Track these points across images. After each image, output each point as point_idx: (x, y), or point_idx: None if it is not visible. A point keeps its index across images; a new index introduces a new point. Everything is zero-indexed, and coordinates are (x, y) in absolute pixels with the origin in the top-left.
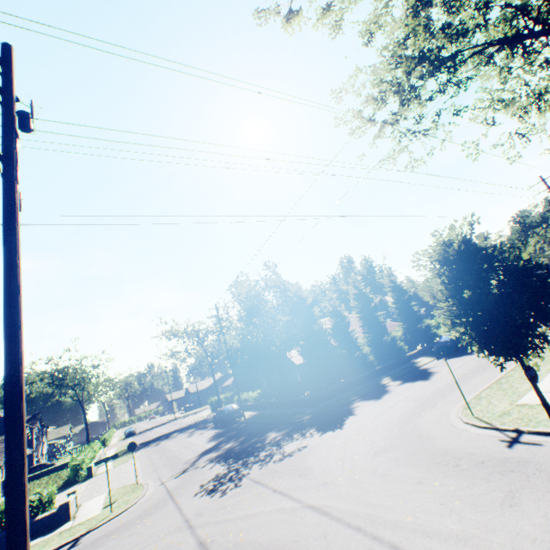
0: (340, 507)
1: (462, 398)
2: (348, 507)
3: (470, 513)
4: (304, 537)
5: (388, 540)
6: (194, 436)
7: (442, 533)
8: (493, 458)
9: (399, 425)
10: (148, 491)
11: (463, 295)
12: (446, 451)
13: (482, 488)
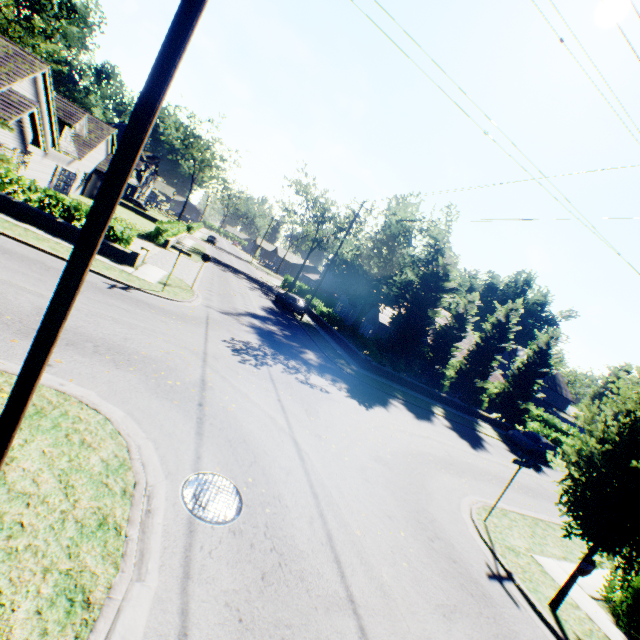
0: (316, 466)
1: (489, 497)
2: (321, 473)
3: (407, 583)
4: (274, 457)
5: (330, 529)
6: (254, 293)
7: (373, 570)
8: (466, 569)
9: (414, 458)
10: (195, 301)
11: (631, 461)
12: (433, 521)
13: (434, 578)
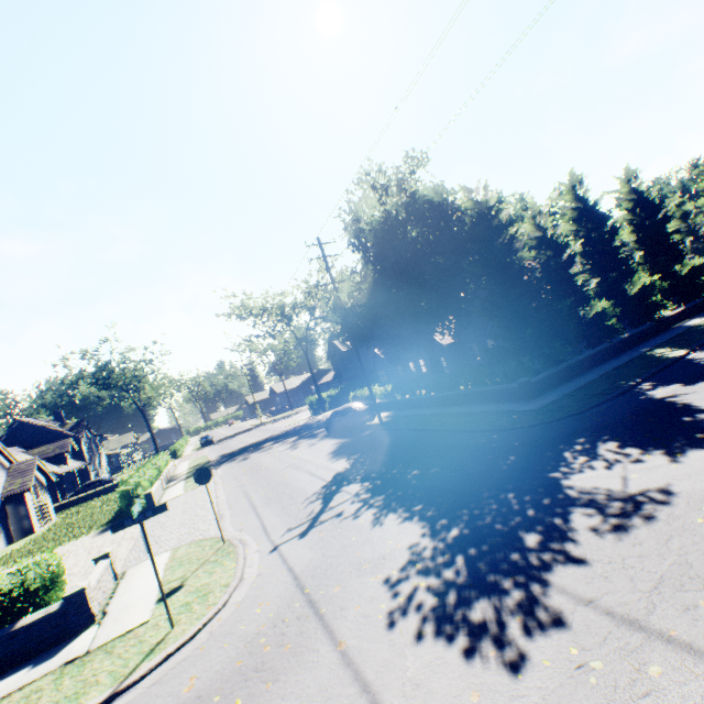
0: None
1: None
2: None
3: None
4: None
5: None
6: (301, 448)
7: None
8: None
9: None
10: (247, 566)
11: None
12: None
13: None
